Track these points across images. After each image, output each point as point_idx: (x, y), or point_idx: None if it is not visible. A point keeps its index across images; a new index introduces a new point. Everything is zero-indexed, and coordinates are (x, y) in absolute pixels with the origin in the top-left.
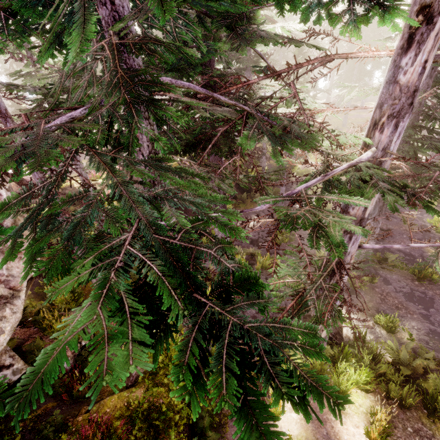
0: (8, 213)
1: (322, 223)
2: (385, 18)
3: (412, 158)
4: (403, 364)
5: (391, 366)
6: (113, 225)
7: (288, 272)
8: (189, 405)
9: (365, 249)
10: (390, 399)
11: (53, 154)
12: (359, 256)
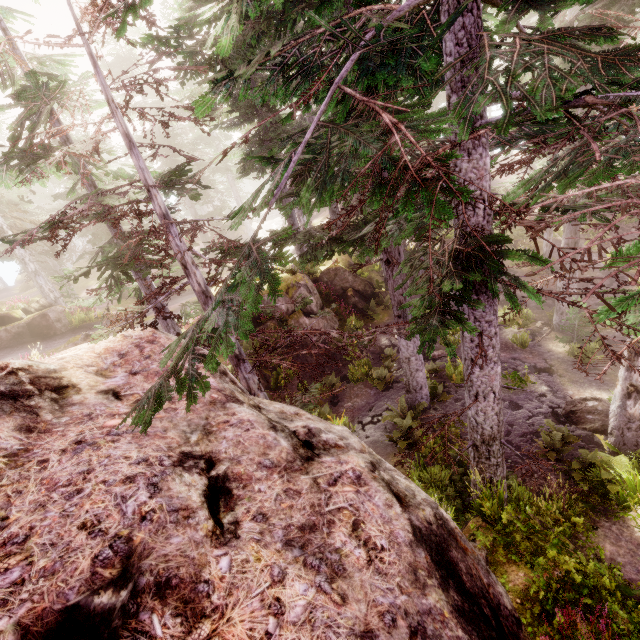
0: None
1: None
2: None
3: None
4: None
5: None
6: None
7: (639, 316)
8: (599, 560)
9: None
10: None
11: None
12: (576, 320)
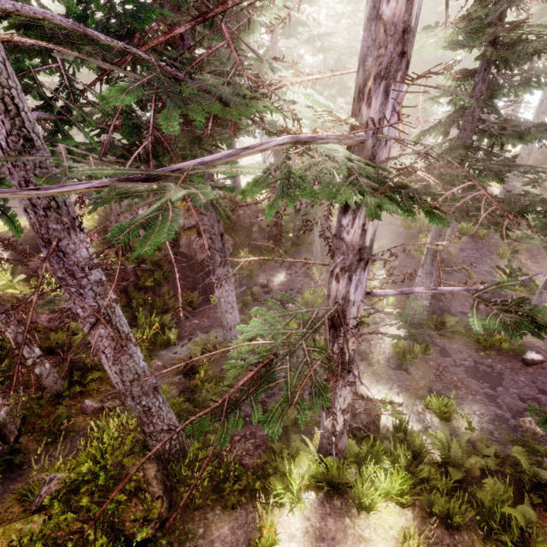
0: None
1: (172, 204)
2: None
3: (467, 189)
4: (454, 464)
5: (438, 467)
6: None
7: (261, 331)
8: (113, 541)
9: (376, 296)
10: (433, 516)
11: None
12: (408, 319)
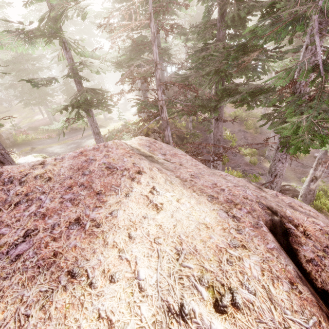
0: None
1: None
2: None
3: None
4: None
5: None
6: None
7: None
8: None
9: None
10: None
11: None
12: None
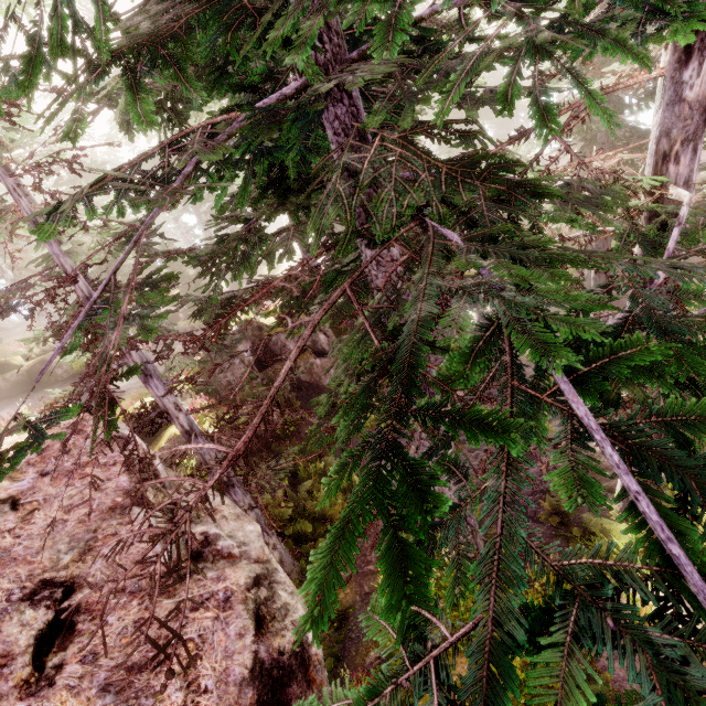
0: (485, 359)
1: None
2: (678, 32)
3: None
4: None
5: None
6: (699, 301)
7: None
8: None
9: None
10: None
11: (561, 252)
12: None
